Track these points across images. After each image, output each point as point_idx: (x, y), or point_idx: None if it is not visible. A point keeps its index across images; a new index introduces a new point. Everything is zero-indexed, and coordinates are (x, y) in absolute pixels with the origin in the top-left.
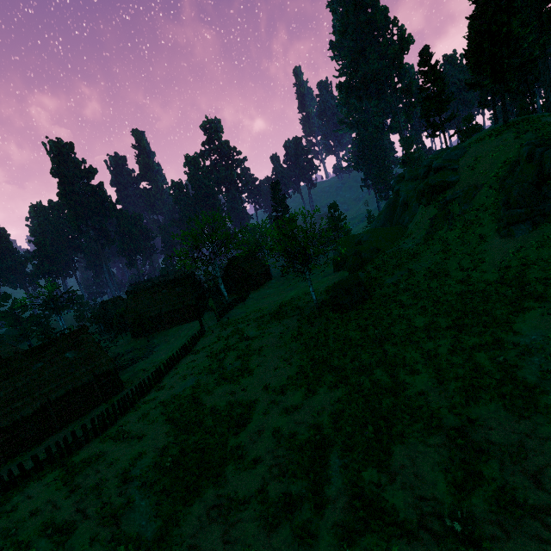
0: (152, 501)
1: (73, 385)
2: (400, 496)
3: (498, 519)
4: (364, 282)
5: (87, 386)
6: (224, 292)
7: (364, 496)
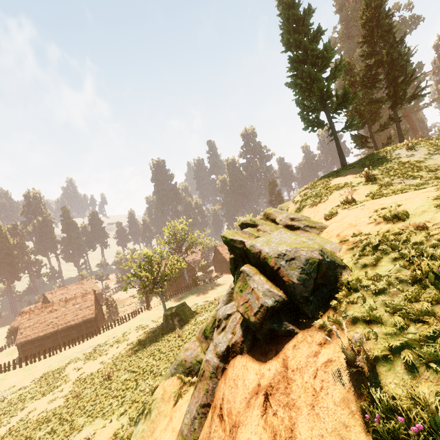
0: None
1: (71, 324)
2: None
3: None
4: (181, 314)
5: (79, 326)
6: (186, 276)
7: None
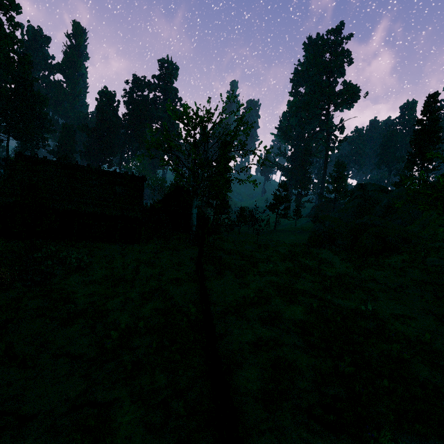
0: None
1: None
2: None
3: None
4: None
5: None
6: (194, 219)
7: None
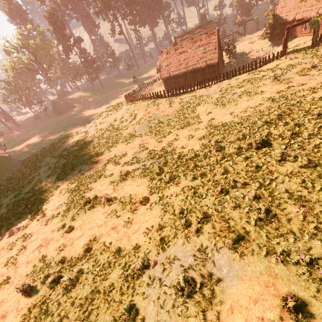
0: (146, 127)
1: (197, 67)
2: (126, 183)
3: (108, 211)
4: None
5: (203, 70)
6: None
7: (129, 173)
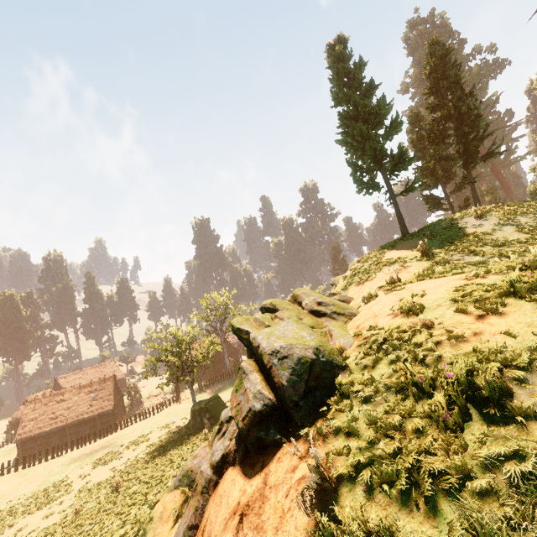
0: None
1: (83, 418)
2: None
3: None
4: (212, 409)
5: (93, 420)
6: (226, 361)
7: None
